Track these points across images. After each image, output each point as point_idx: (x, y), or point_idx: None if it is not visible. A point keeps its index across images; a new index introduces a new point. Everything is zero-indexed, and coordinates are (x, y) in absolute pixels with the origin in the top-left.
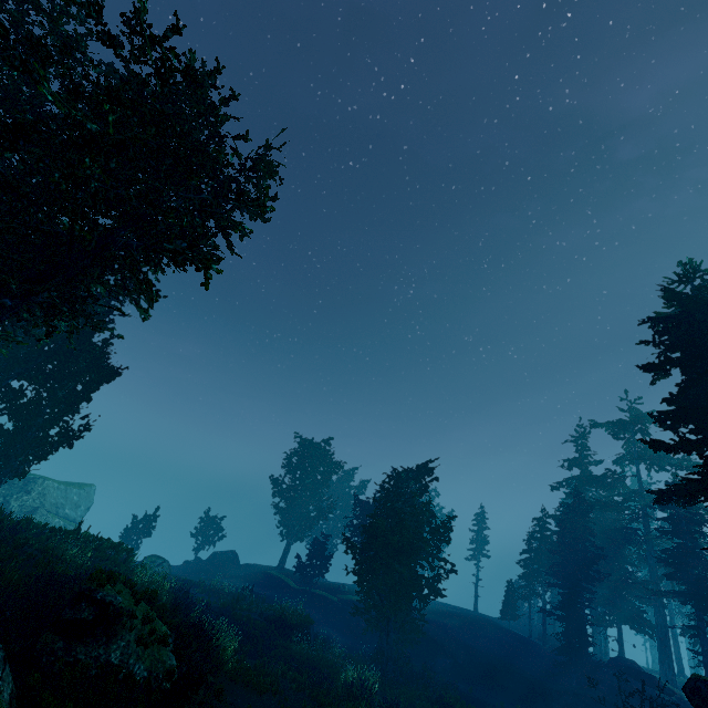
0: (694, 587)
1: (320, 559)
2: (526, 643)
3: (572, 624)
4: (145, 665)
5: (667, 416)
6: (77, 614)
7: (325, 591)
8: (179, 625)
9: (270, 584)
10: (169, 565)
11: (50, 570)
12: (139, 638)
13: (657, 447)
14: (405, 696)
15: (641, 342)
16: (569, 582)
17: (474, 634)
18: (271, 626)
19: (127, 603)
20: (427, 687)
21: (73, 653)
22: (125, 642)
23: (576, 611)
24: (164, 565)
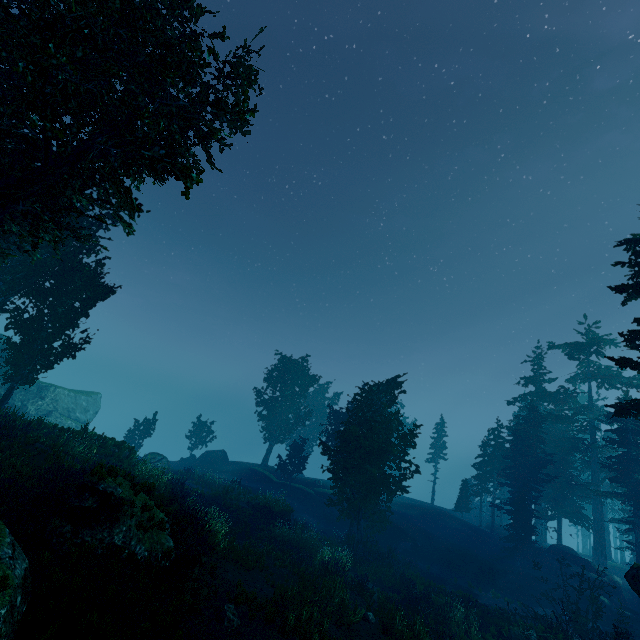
0: (634, 490)
1: (298, 458)
2: (476, 531)
3: (520, 517)
4: (145, 546)
5: (637, 335)
6: (82, 503)
7: (303, 485)
8: (175, 513)
9: (255, 478)
10: (168, 461)
11: (58, 464)
12: (139, 524)
13: (624, 364)
14: (373, 572)
15: (616, 263)
16: (519, 482)
17: (431, 523)
18: (257, 513)
19: (127, 494)
20: (392, 565)
21: (80, 535)
22: (127, 526)
23: (524, 506)
24: (163, 461)
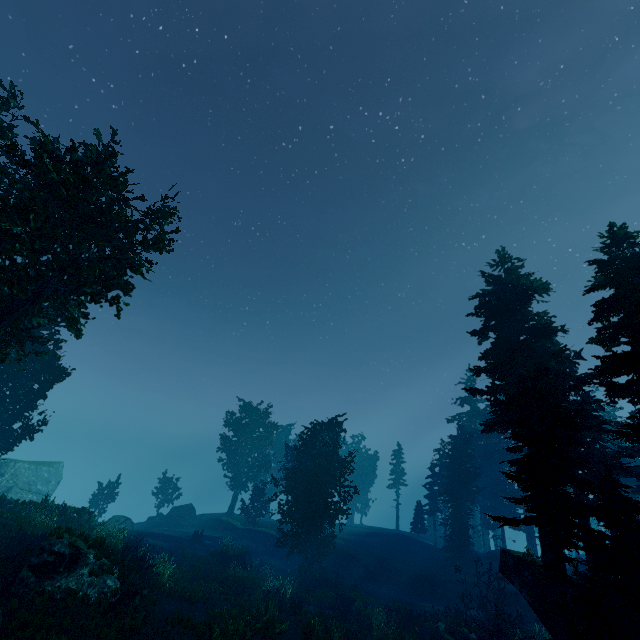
0: None
1: (260, 502)
2: (428, 549)
3: (456, 529)
4: (96, 588)
5: (481, 370)
6: (43, 559)
7: (267, 528)
8: (122, 559)
9: (221, 528)
10: (132, 522)
11: (22, 532)
12: (91, 571)
13: (474, 393)
14: (317, 597)
15: (468, 314)
16: (453, 497)
17: (387, 547)
18: (214, 559)
19: (82, 548)
20: (336, 589)
21: (42, 585)
22: (81, 574)
23: (460, 518)
24: (127, 523)
